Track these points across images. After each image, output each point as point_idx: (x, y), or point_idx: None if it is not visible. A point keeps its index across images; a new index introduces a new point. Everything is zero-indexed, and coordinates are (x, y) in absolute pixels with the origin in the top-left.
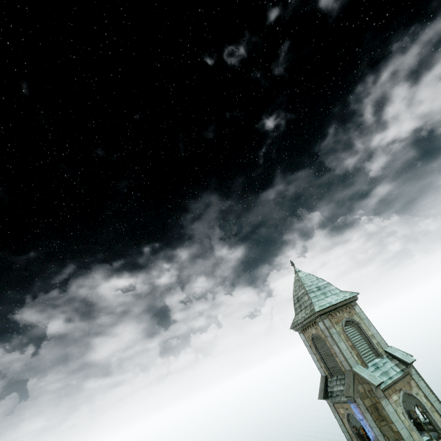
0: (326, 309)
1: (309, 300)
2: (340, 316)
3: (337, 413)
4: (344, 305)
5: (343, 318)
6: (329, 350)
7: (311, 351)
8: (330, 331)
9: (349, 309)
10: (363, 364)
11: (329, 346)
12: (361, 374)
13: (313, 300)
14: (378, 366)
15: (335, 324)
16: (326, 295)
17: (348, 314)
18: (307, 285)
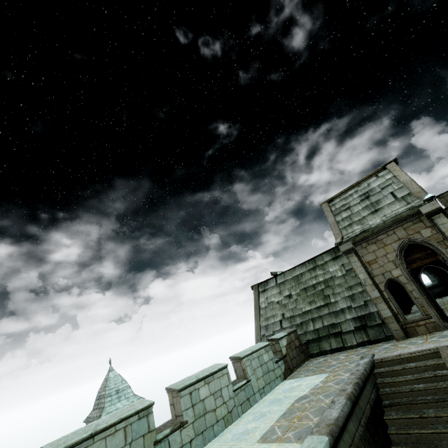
0: None
1: (104, 404)
2: None
3: None
4: None
5: None
6: None
7: None
8: None
9: None
10: None
11: None
12: None
13: (107, 404)
14: None
15: None
16: (120, 399)
17: None
18: (110, 388)
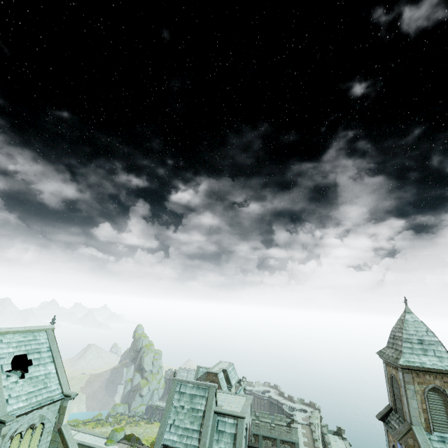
0: (413, 366)
1: (401, 347)
2: (429, 380)
3: (387, 436)
4: (441, 373)
5: (431, 383)
6: (400, 396)
7: (387, 382)
8: (406, 385)
9: (447, 380)
10: (427, 429)
11: (401, 394)
12: (416, 434)
13: (405, 350)
14: (445, 441)
15: (417, 383)
16: (426, 353)
17: (441, 383)
18: (408, 333)
